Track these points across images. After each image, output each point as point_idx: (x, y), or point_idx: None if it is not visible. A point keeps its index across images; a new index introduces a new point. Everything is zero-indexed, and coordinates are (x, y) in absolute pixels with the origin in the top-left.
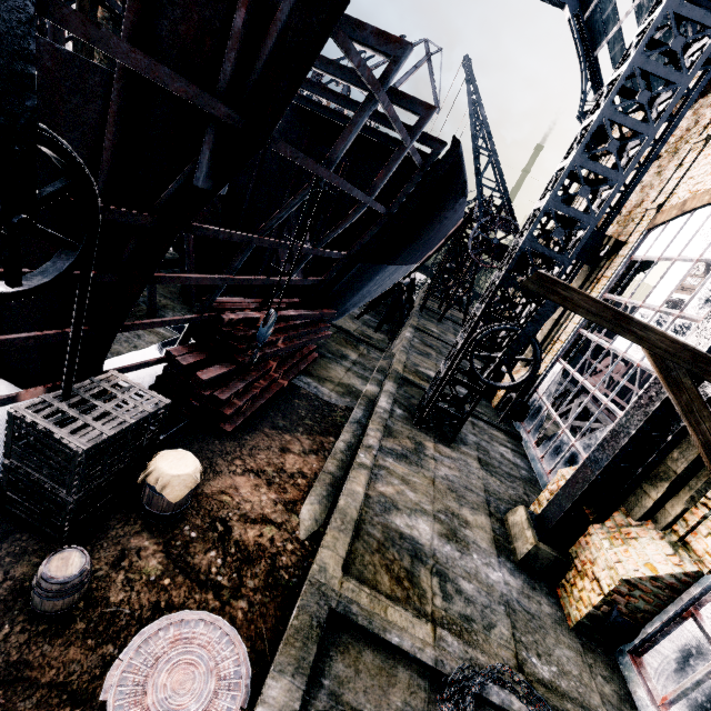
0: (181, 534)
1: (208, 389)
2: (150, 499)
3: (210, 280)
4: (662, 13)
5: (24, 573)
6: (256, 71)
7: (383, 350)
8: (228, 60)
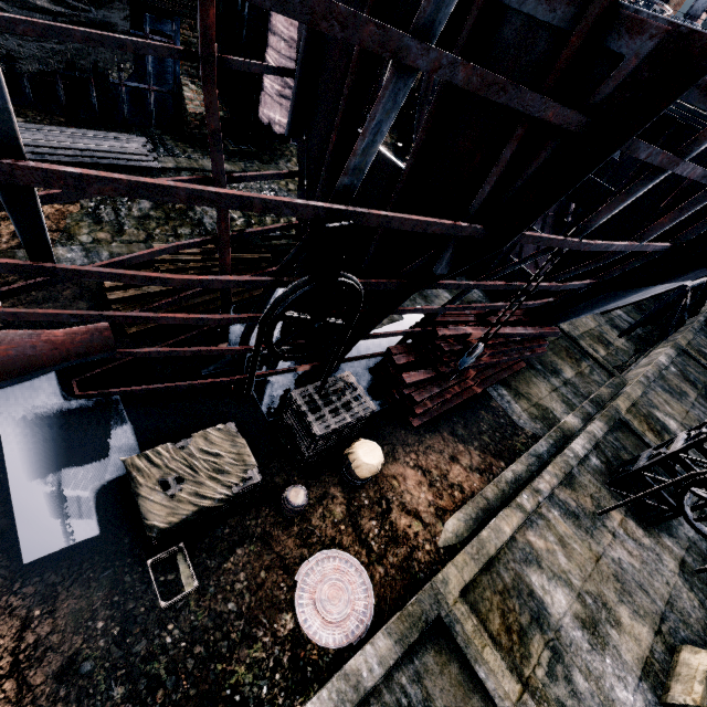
0: (359, 498)
1: (408, 388)
2: (347, 467)
3: (433, 310)
4: None
5: (279, 482)
6: (513, 189)
7: (613, 374)
8: (488, 183)
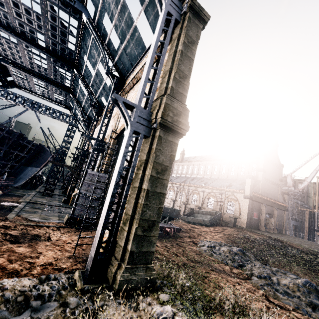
0: (0, 200)
1: None
2: None
3: None
4: (67, 129)
5: None
6: (9, 145)
7: (32, 189)
8: (6, 144)
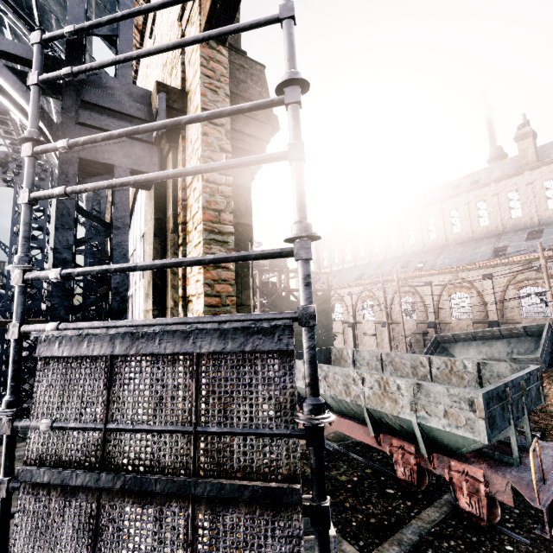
0: None
1: None
2: None
3: None
4: (15, 203)
5: None
6: None
7: None
8: None
